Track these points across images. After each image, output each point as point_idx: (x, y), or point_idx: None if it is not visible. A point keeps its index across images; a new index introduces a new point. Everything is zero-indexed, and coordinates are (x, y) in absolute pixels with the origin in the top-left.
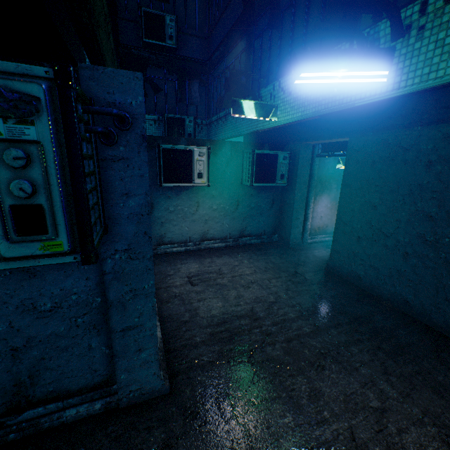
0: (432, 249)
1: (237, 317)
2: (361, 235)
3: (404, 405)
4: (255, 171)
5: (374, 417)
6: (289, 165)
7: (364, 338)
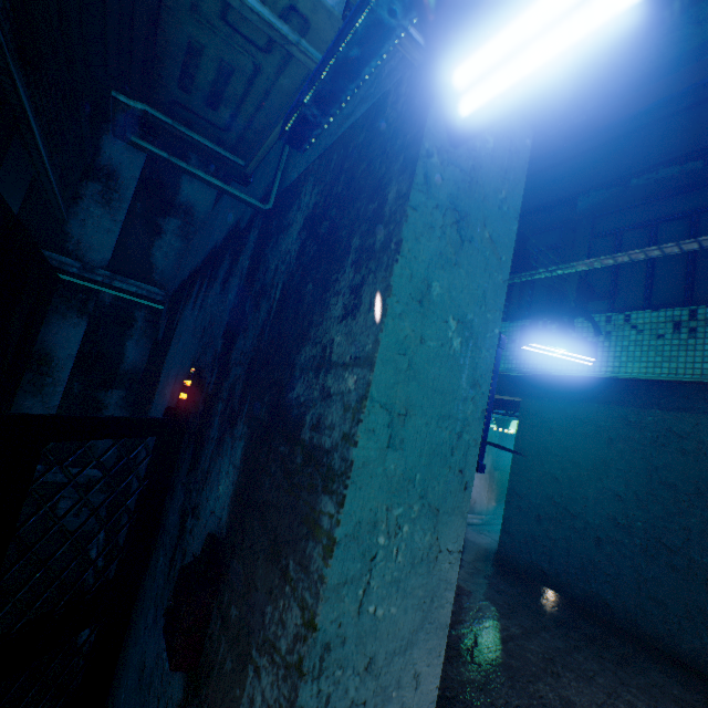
0: (626, 534)
1: None
2: (542, 512)
3: None
4: None
5: None
6: None
7: (581, 645)
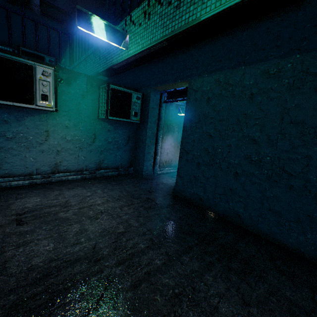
0: (257, 168)
1: (70, 262)
2: (201, 161)
3: None
4: (110, 105)
5: None
6: (142, 105)
7: (215, 260)
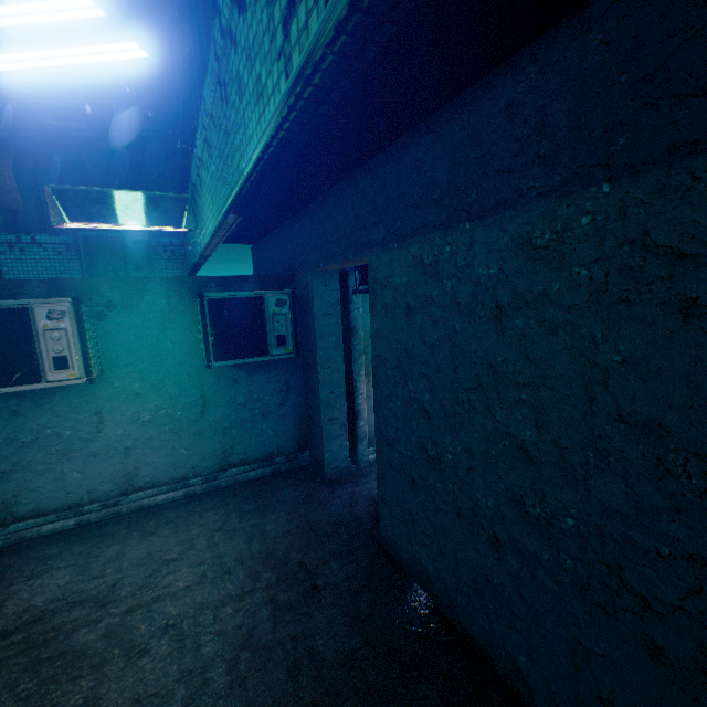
0: (545, 542)
1: None
2: (416, 474)
3: None
4: (213, 337)
5: None
6: (294, 316)
7: None
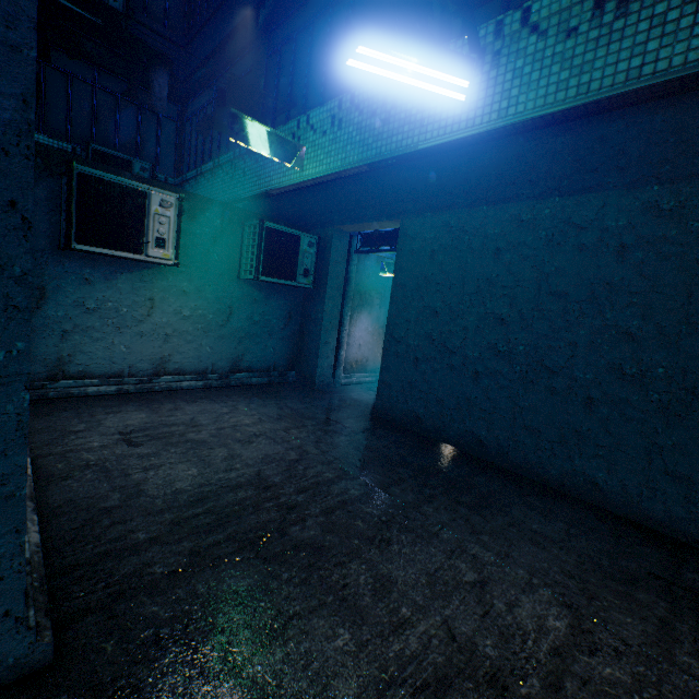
0: (506, 363)
1: (230, 488)
2: (420, 355)
3: (506, 569)
4: (264, 256)
5: (474, 596)
6: (317, 257)
7: (438, 493)
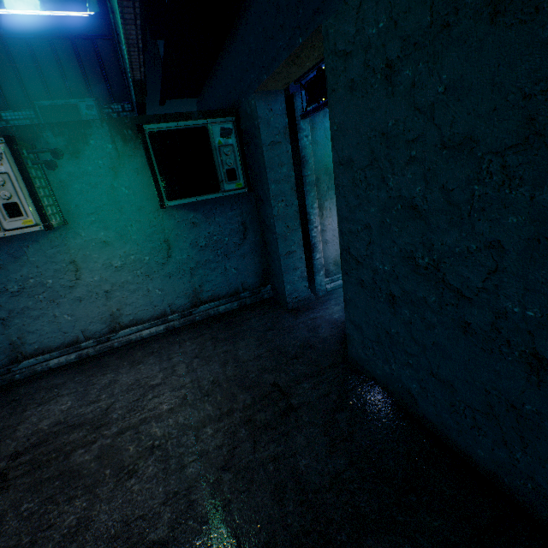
0: None
1: None
2: (397, 290)
3: None
4: (161, 175)
5: None
6: (241, 147)
7: None
